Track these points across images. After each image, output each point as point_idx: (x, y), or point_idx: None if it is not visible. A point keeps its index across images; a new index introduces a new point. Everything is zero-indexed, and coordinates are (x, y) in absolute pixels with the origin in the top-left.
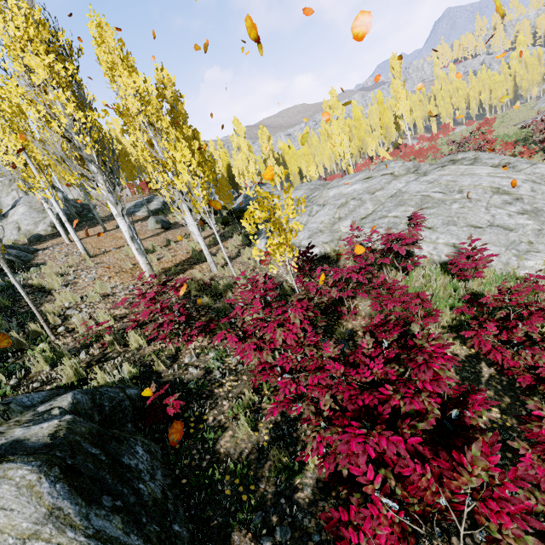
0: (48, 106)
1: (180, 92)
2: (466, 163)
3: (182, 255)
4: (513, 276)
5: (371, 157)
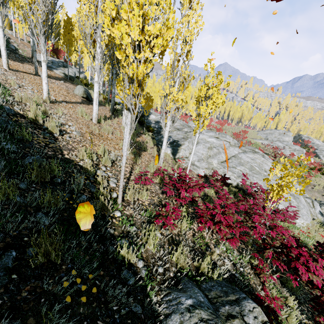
0: None
1: None
2: (260, 155)
3: None
4: (300, 227)
5: (187, 114)
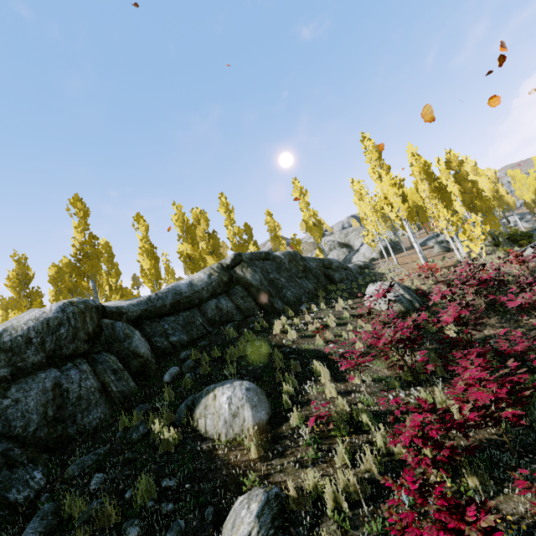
0: (391, 204)
1: (462, 160)
2: None
3: (449, 264)
4: None
5: None
